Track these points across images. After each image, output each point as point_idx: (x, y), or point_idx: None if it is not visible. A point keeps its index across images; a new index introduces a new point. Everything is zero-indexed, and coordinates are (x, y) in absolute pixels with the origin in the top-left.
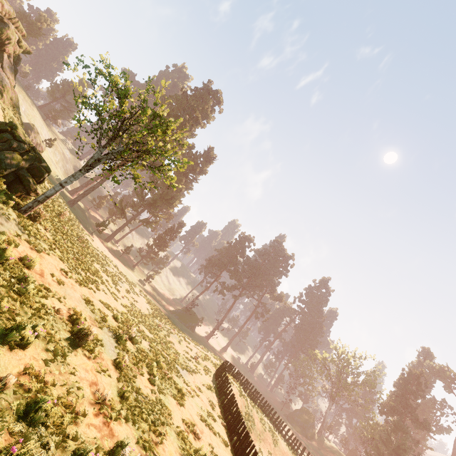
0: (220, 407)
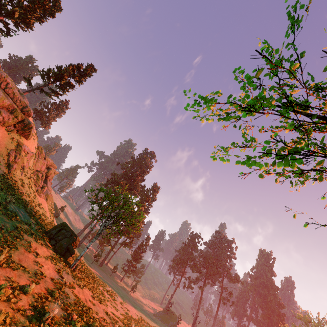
0: None
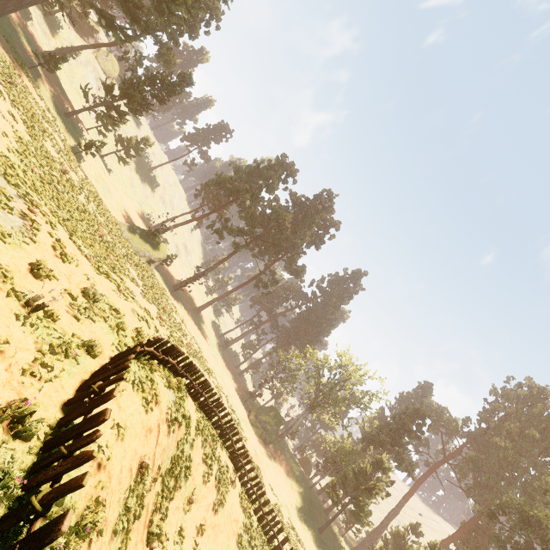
0: None
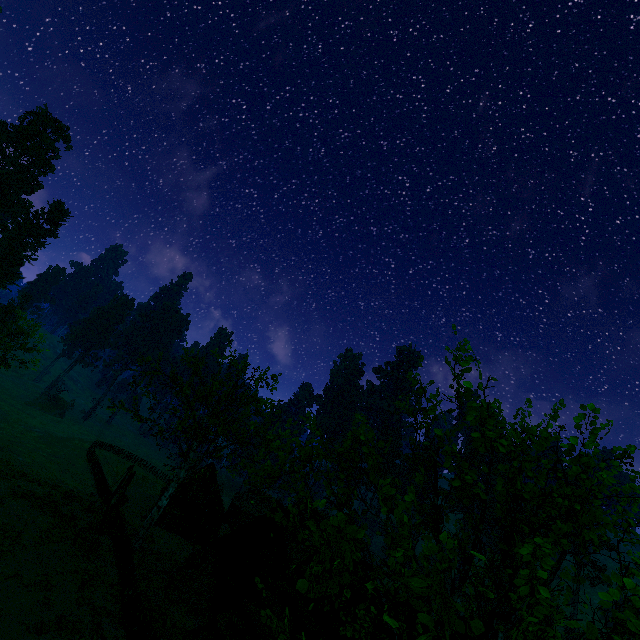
0: (90, 468)
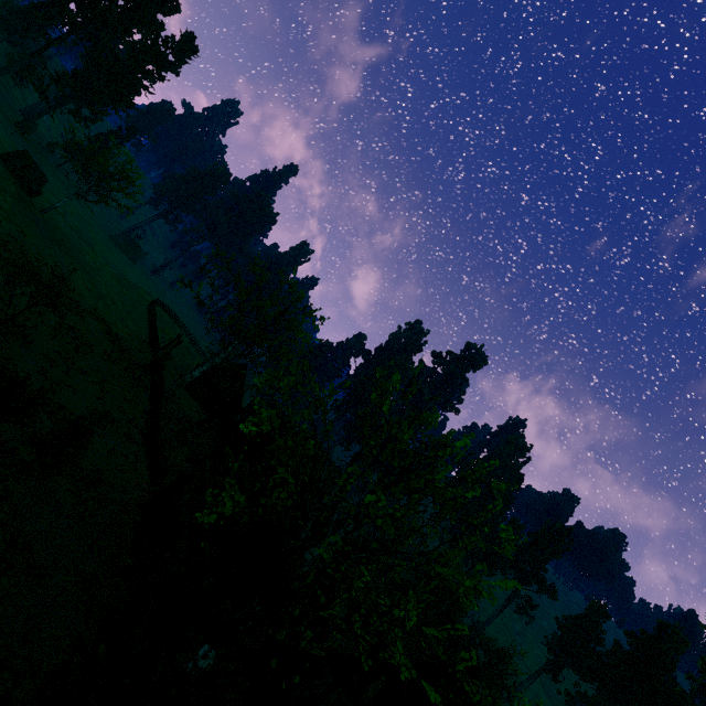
0: (147, 319)
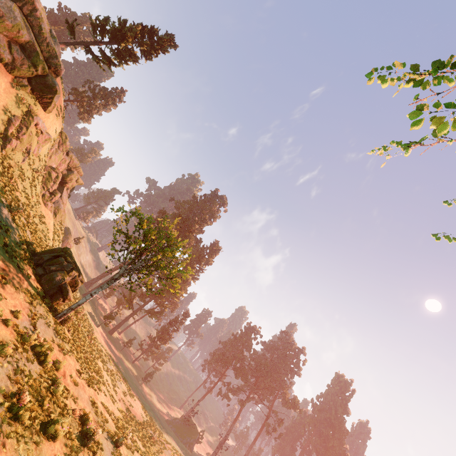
0: None
